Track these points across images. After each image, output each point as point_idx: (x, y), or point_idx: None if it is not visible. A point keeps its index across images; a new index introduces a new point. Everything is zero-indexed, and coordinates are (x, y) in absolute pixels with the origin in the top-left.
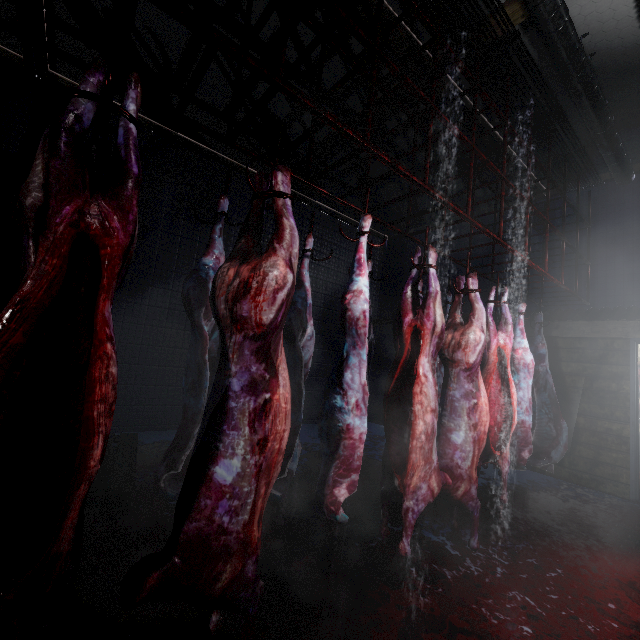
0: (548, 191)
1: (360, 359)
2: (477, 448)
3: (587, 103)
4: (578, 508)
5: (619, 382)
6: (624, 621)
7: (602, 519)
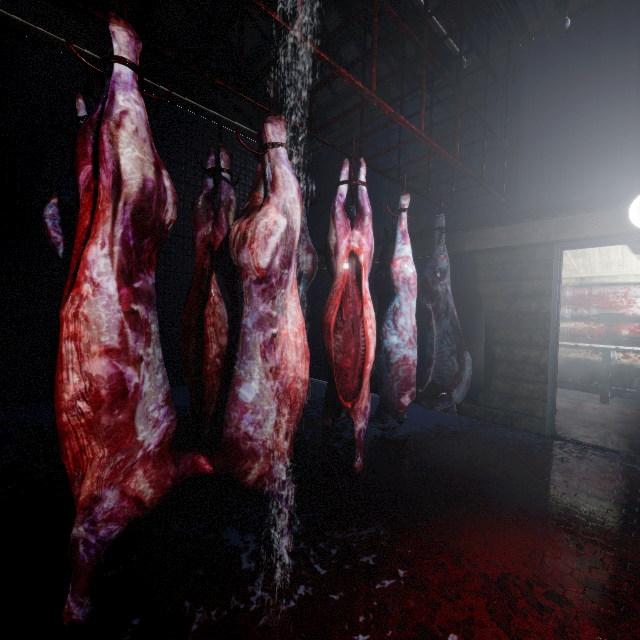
0: None
1: None
2: (284, 405)
3: None
4: (479, 455)
5: (540, 300)
6: None
7: (502, 468)
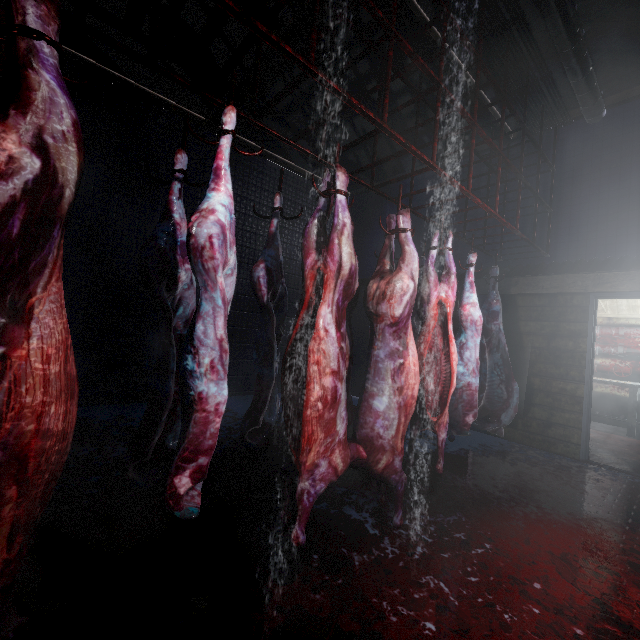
0: (503, 116)
1: (214, 305)
2: (403, 415)
3: (552, 5)
4: (525, 471)
5: (576, 340)
6: (548, 604)
7: (547, 482)
